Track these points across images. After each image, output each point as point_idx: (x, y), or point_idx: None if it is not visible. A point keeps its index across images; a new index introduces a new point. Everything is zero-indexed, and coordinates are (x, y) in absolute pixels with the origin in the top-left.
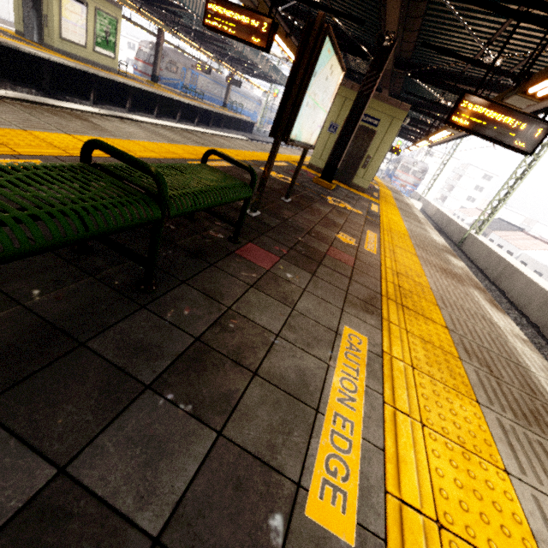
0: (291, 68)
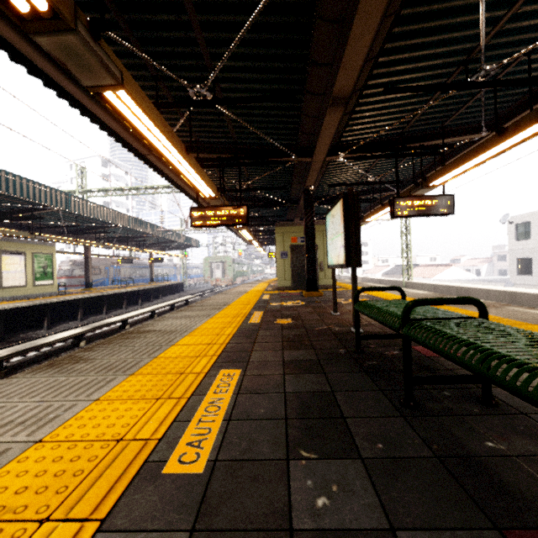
0: (344, 222)
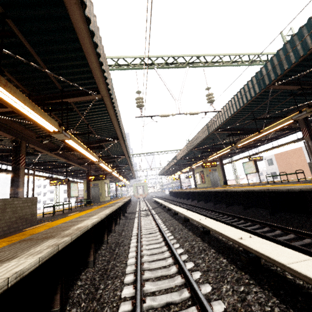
0: (254, 165)
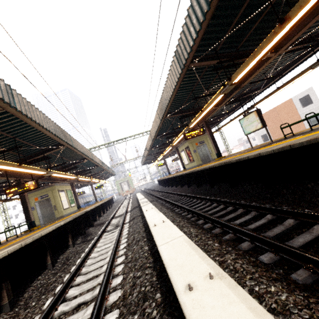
0: (258, 116)
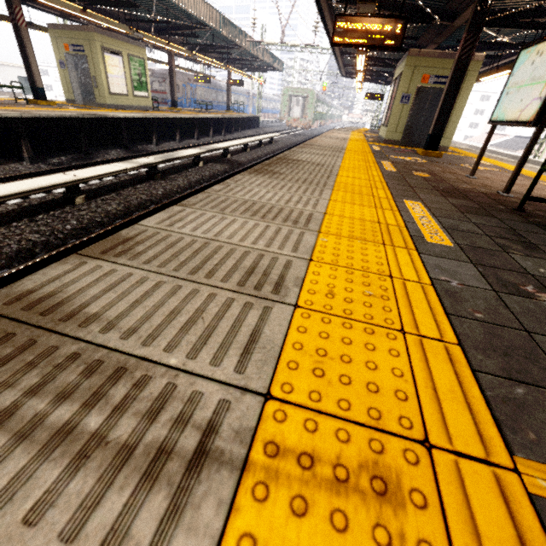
0: None
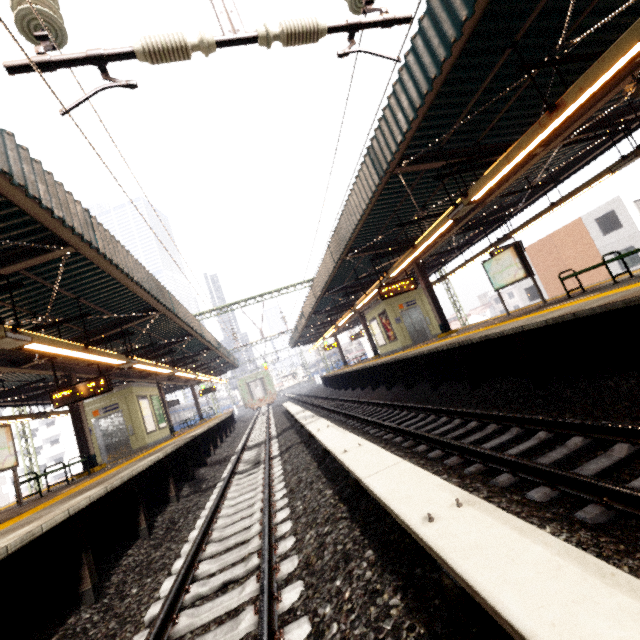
0: (518, 257)
